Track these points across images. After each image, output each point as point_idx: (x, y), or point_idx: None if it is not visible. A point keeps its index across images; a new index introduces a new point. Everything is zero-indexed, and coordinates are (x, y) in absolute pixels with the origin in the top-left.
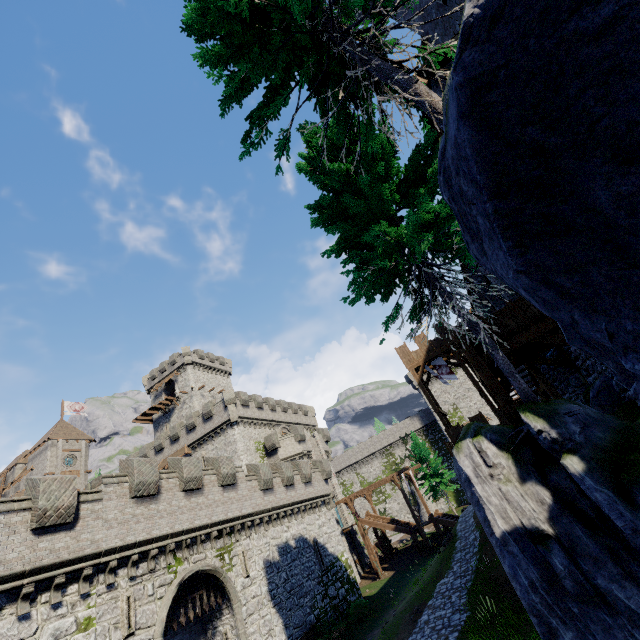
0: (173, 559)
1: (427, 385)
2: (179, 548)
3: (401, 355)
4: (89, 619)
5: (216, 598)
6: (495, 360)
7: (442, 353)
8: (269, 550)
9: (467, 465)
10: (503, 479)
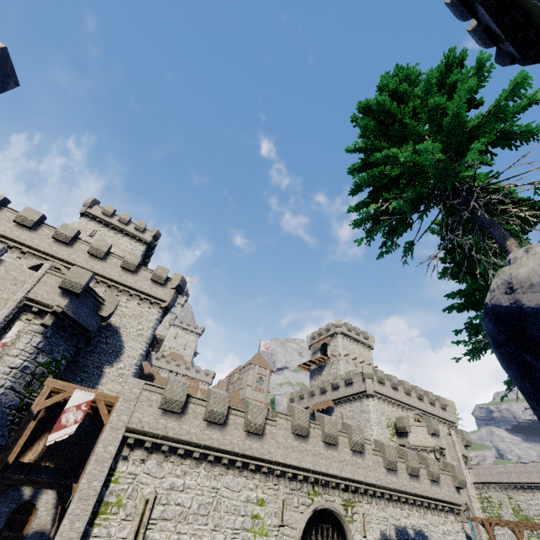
0: (312, 489)
1: None
2: (316, 483)
3: None
4: (263, 500)
5: (338, 538)
6: None
7: None
8: (386, 525)
9: None
10: None
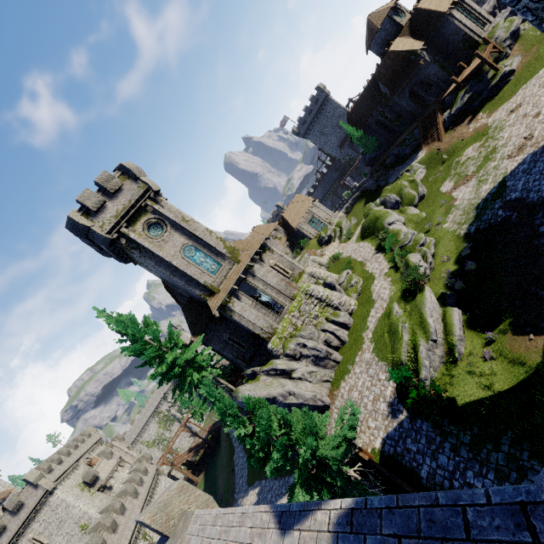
0: None
1: None
2: None
3: None
4: None
5: None
6: None
7: None
8: None
9: None
10: None
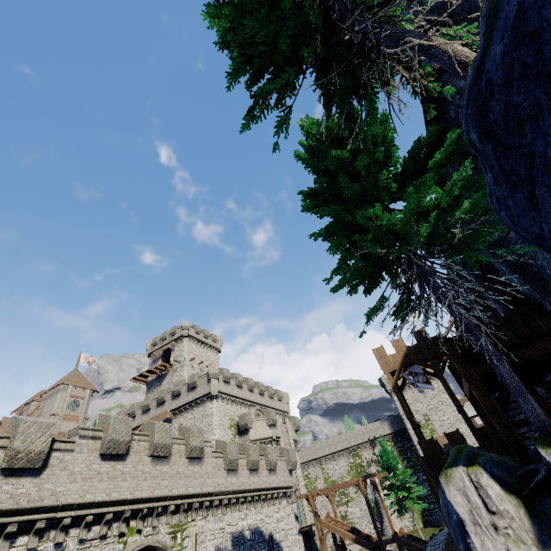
0: (126, 528)
1: (401, 391)
2: (134, 516)
3: (377, 356)
4: None
5: None
6: (498, 373)
7: (419, 360)
8: (223, 537)
9: (460, 503)
10: (512, 536)
